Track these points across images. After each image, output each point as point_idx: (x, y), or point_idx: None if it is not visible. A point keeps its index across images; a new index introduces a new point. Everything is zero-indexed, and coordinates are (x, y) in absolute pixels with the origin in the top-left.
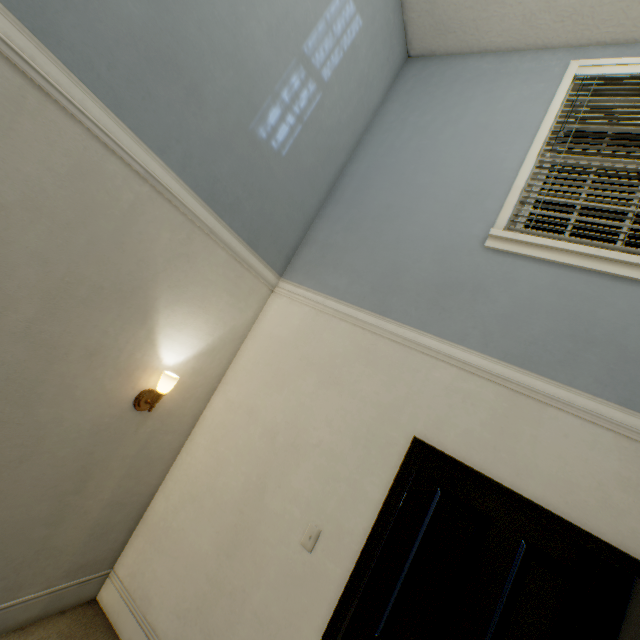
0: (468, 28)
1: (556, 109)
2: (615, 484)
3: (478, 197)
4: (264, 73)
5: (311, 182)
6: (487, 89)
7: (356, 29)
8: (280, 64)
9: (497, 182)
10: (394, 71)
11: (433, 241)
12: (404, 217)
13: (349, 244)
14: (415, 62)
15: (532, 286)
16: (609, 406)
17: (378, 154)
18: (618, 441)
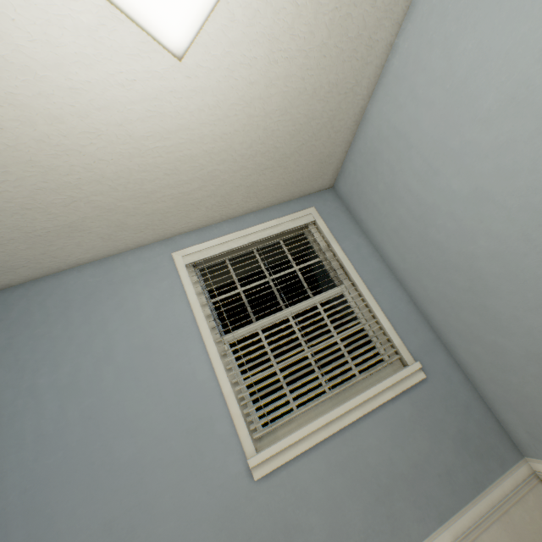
0: (41, 259)
1: (197, 301)
2: None
3: (204, 428)
4: None
5: None
6: (115, 304)
7: None
8: None
9: (208, 399)
10: None
11: (203, 520)
12: (143, 521)
13: None
14: None
15: (320, 481)
16: (439, 533)
17: (27, 460)
18: None
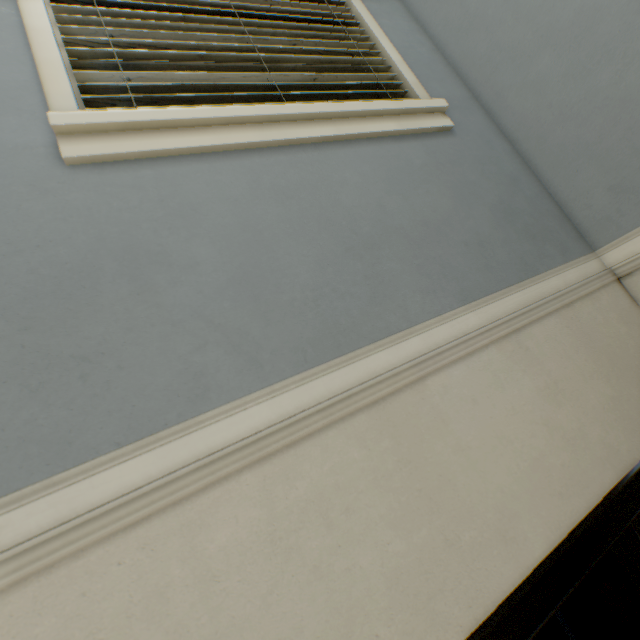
0: None
1: None
2: (550, 406)
3: None
4: None
5: None
6: None
7: None
8: None
9: None
10: None
11: None
12: None
13: None
14: None
15: (231, 203)
16: (460, 314)
17: None
18: (504, 350)
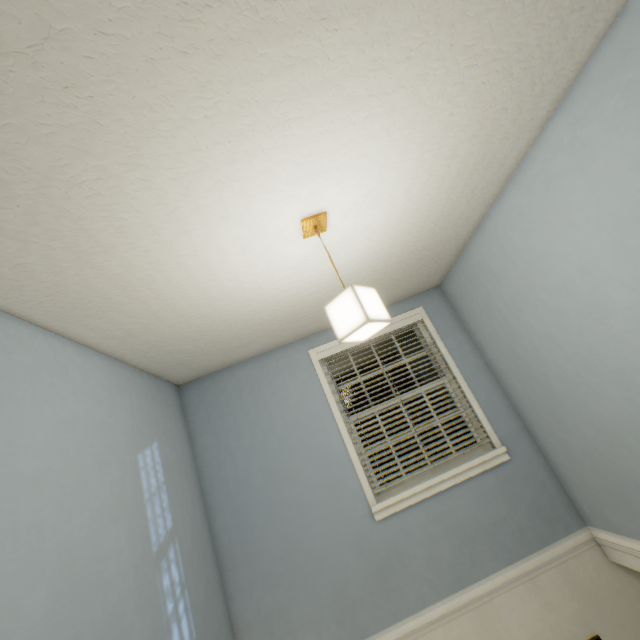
0: (225, 360)
1: (329, 390)
2: (545, 612)
3: (340, 483)
4: (155, 638)
5: (211, 593)
6: (272, 391)
7: (157, 453)
8: (155, 602)
9: (341, 463)
10: (181, 410)
11: (343, 541)
12: (305, 537)
13: (283, 599)
14: (189, 387)
15: (421, 526)
16: (508, 569)
17: (232, 493)
18: (526, 586)
